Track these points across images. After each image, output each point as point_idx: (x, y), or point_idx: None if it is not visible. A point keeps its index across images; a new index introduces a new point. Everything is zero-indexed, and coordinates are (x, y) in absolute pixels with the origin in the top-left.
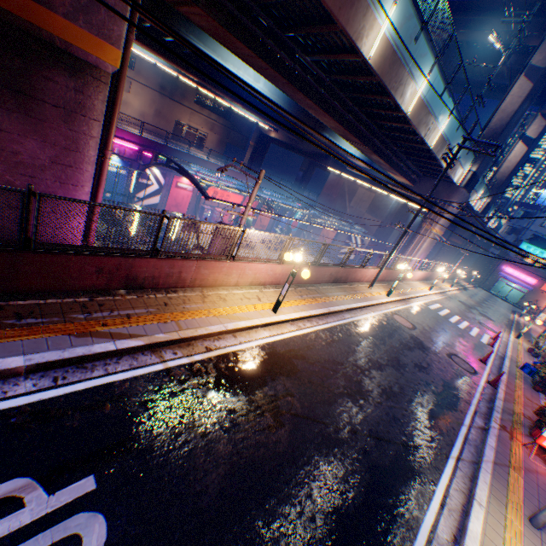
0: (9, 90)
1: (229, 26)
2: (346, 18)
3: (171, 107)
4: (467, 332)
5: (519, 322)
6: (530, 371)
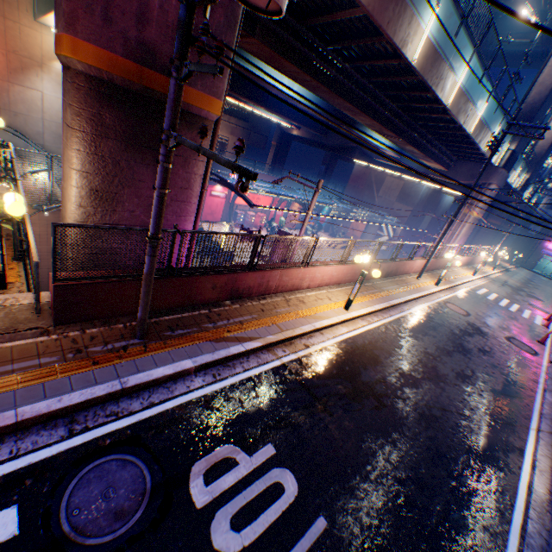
0: (148, 149)
1: (280, 50)
2: (393, 30)
3: None
4: (519, 315)
5: None
6: None
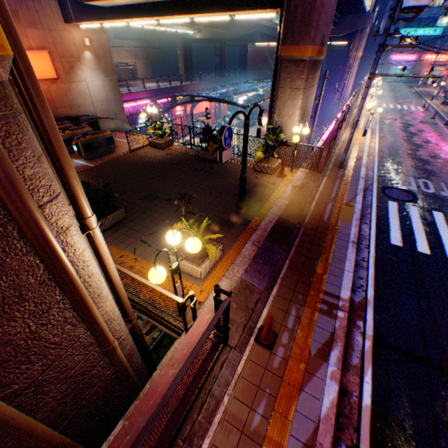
0: (311, 87)
1: None
2: None
3: None
4: (410, 110)
5: (421, 92)
6: None
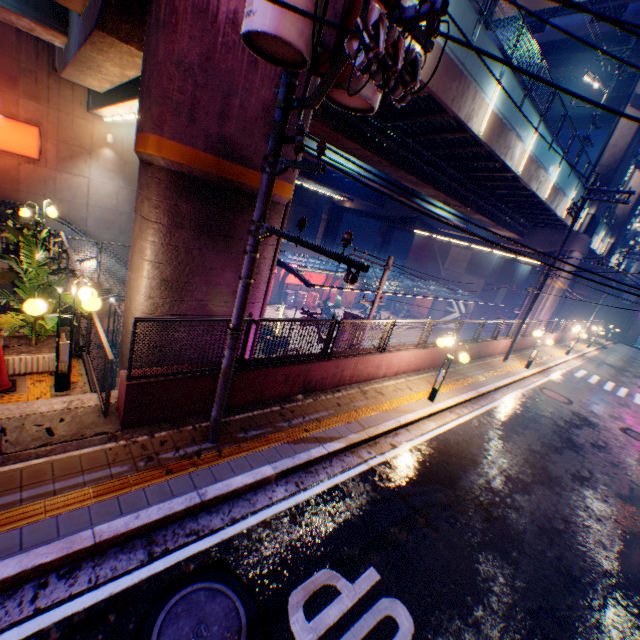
0: (220, 236)
1: (340, 130)
2: (458, 106)
3: None
4: (629, 400)
5: None
6: None
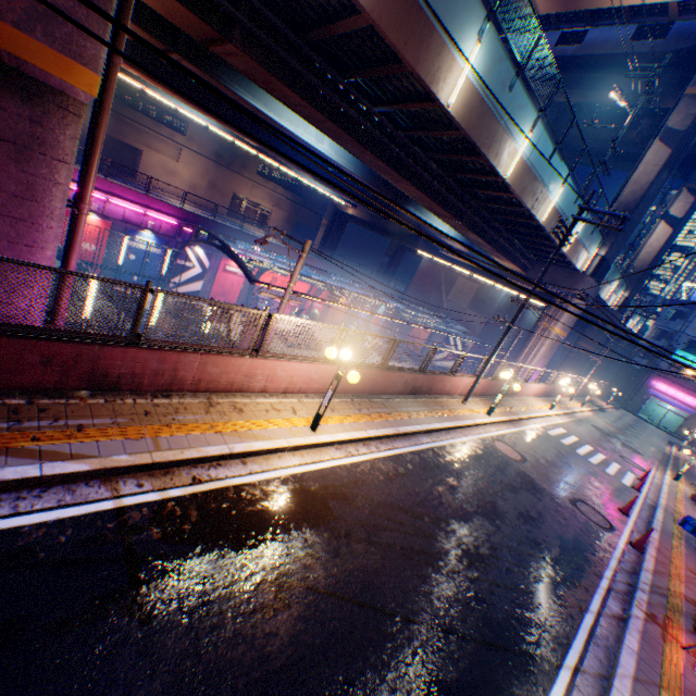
0: None
1: (273, 68)
2: (415, 56)
3: (228, 178)
4: (601, 468)
5: (679, 458)
6: (694, 528)
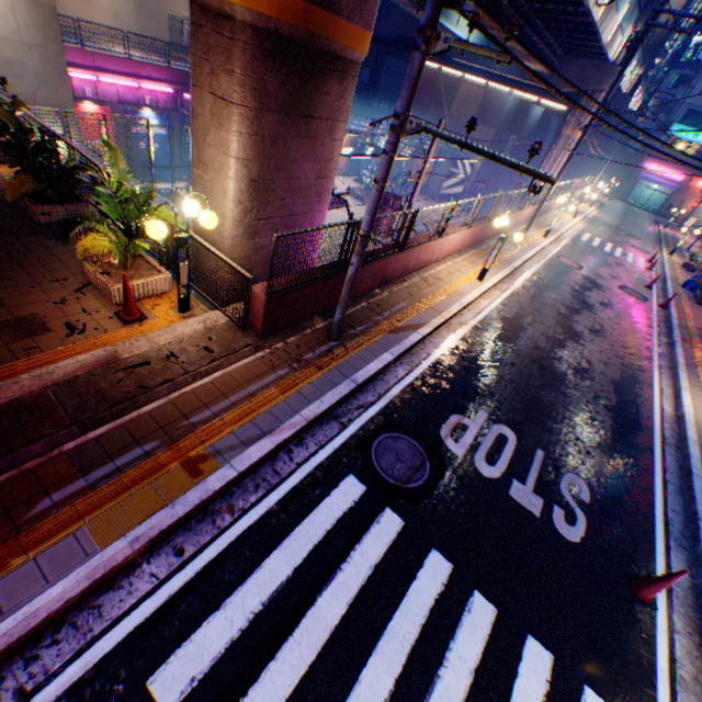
0: (301, 118)
1: None
2: None
3: None
4: (624, 260)
5: (666, 236)
6: (691, 288)
